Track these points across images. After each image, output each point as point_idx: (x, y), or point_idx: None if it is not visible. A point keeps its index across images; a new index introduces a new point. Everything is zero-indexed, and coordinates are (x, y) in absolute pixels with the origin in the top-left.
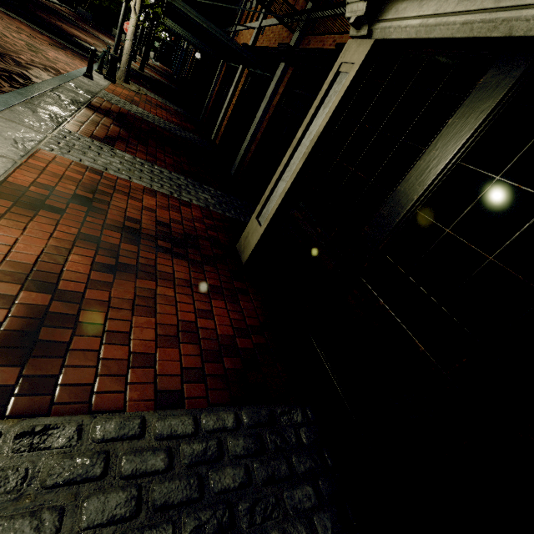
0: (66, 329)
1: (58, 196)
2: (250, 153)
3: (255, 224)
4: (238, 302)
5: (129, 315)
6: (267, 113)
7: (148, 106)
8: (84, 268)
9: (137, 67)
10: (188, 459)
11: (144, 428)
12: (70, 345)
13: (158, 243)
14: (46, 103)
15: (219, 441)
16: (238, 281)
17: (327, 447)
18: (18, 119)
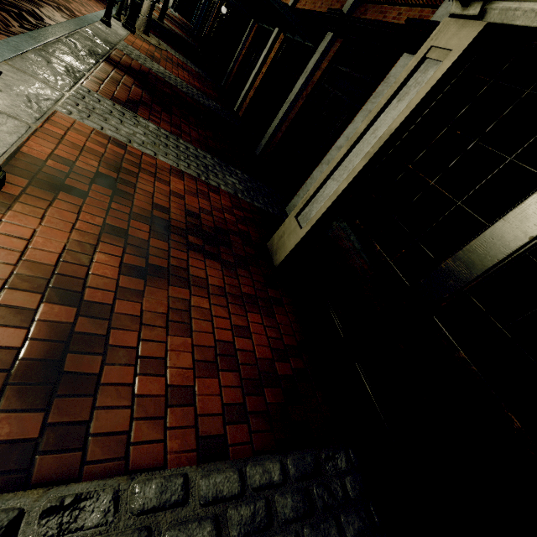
0: (94, 354)
1: (79, 173)
2: (280, 133)
3: (294, 224)
4: (273, 315)
5: (163, 334)
6: (304, 90)
7: (170, 65)
8: (111, 270)
9: (155, 16)
10: (236, 529)
11: (188, 490)
12: (100, 377)
13: (188, 238)
14: (61, 52)
15: (267, 502)
16: (271, 288)
17: (373, 500)
18: (31, 70)
